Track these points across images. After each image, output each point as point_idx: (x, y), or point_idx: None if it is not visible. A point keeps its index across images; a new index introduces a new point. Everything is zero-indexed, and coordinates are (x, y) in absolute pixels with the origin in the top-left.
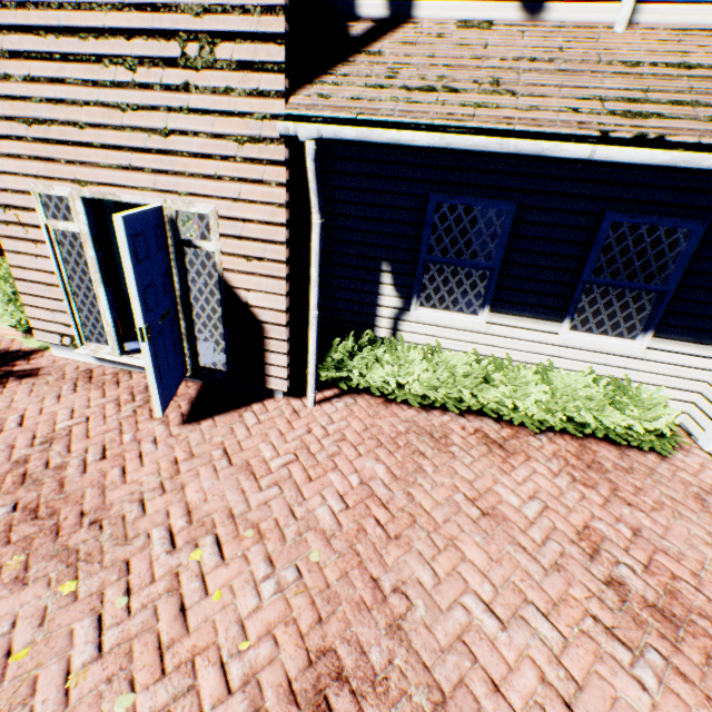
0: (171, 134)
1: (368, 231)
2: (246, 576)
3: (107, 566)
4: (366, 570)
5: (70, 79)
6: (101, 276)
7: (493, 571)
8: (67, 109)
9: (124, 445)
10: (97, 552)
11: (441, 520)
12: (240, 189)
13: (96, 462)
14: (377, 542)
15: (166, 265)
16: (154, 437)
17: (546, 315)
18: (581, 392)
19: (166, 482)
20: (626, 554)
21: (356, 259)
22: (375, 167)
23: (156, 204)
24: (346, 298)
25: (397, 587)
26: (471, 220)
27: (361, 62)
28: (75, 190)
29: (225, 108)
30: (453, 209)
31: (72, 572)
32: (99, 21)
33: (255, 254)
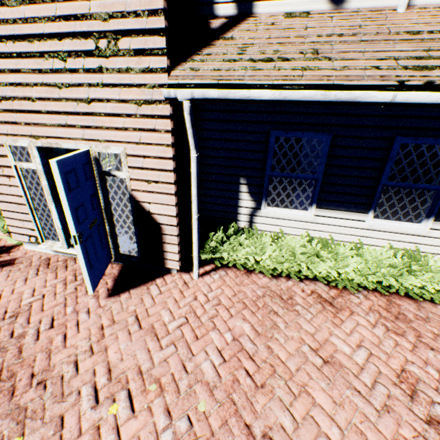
0: (92, 101)
1: (230, 158)
2: (150, 427)
3: (46, 422)
4: (241, 417)
5: (24, 69)
6: (52, 197)
7: (338, 414)
8: (23, 89)
9: (66, 316)
10: (40, 409)
11: (294, 369)
12: (140, 136)
13: (46, 330)
14: (248, 391)
15: (93, 189)
16: (87, 308)
17: (356, 208)
18: (385, 262)
19: (94, 345)
20: (438, 394)
21: (222, 177)
22: (232, 115)
23: (85, 148)
24: (217, 202)
25: (266, 433)
26: (299, 146)
27: (219, 45)
28: (31, 142)
29: (127, 82)
30: (286, 140)
31: (20, 429)
32: (40, 29)
33: (153, 178)
